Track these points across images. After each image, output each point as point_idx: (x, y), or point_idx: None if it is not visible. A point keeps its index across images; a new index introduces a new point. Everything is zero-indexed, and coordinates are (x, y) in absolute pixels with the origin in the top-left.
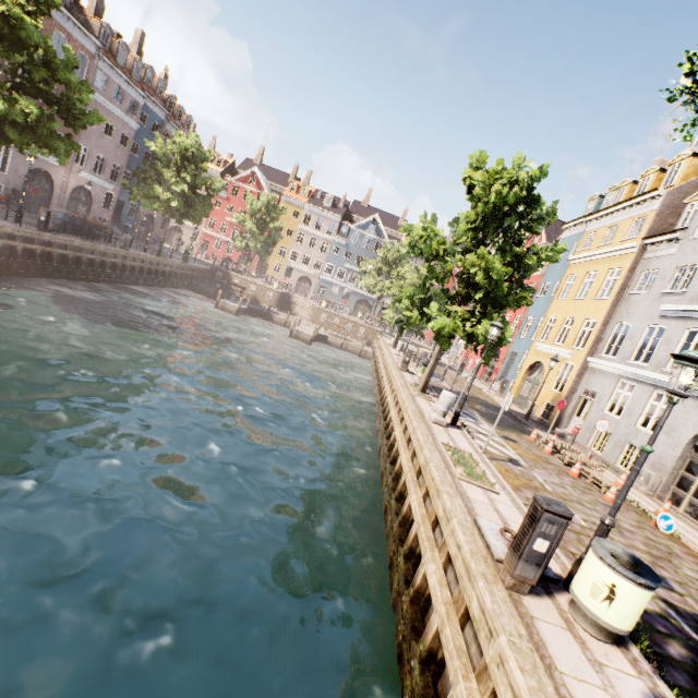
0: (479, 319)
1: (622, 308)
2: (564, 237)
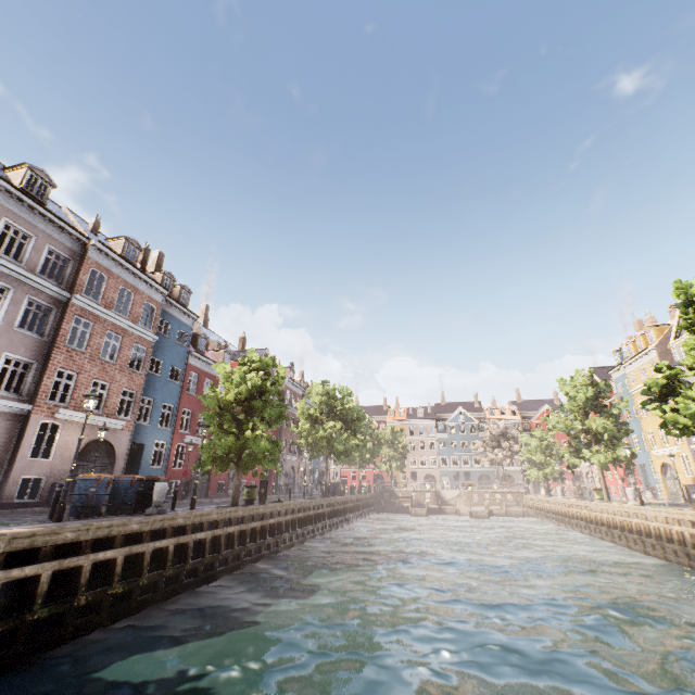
0: (612, 448)
1: None
2: (614, 378)
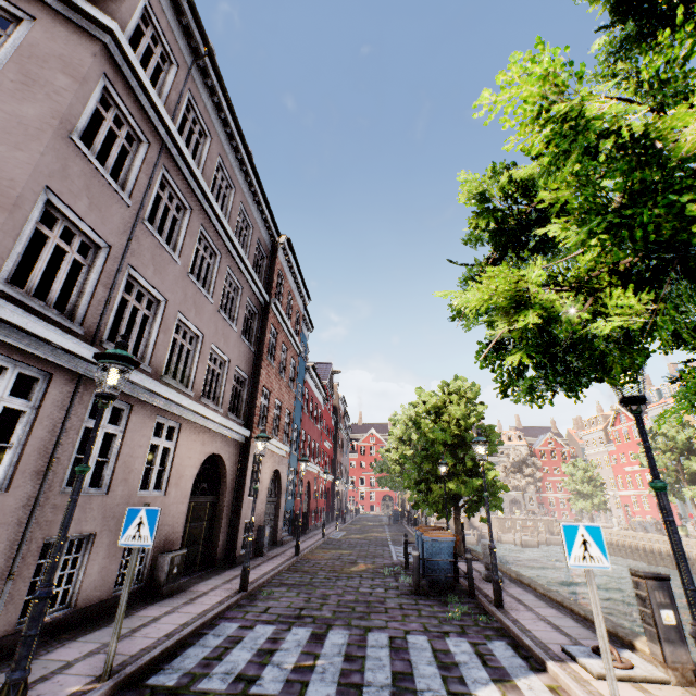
0: None
1: None
2: (651, 415)
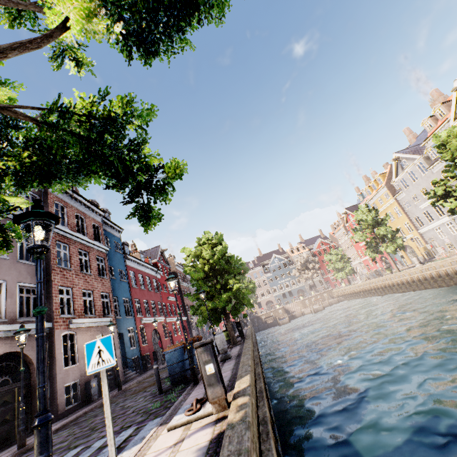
0: (392, 242)
1: (409, 214)
2: None
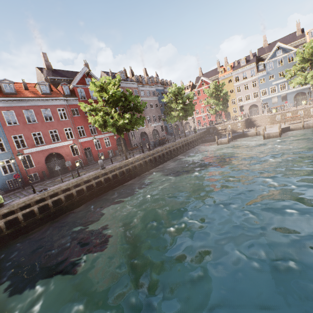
0: None
1: None
2: None
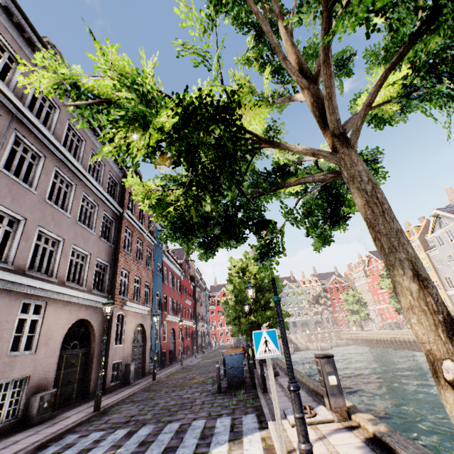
0: None
1: (439, 272)
2: None
